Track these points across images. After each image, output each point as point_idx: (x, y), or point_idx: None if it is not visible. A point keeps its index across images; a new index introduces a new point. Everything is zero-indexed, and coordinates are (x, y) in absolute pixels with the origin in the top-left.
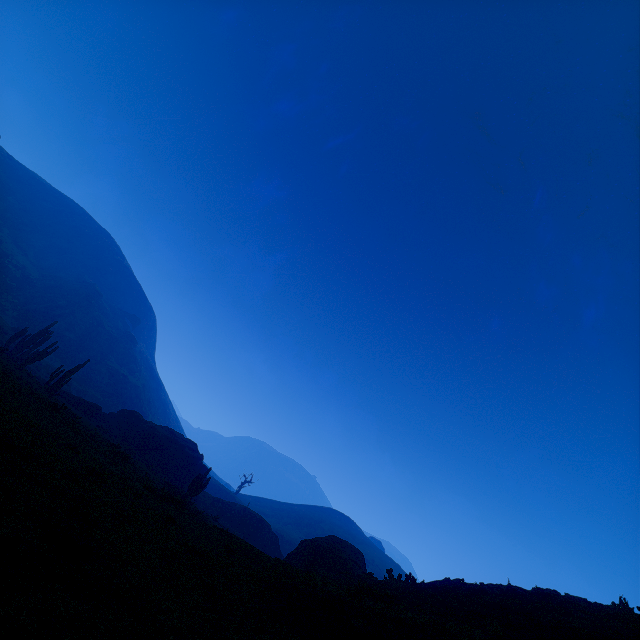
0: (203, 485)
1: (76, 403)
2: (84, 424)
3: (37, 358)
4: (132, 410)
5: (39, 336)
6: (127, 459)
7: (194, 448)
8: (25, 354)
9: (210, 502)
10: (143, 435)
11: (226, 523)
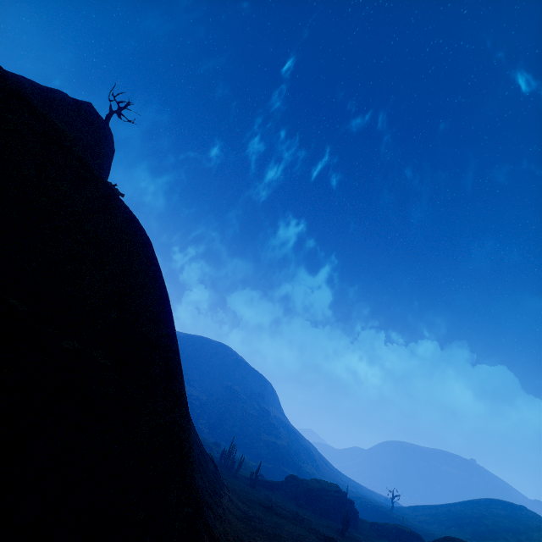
0: (348, 521)
1: (264, 484)
2: (276, 502)
3: (239, 467)
4: (291, 475)
5: (231, 450)
6: (304, 521)
7: (337, 489)
8: (231, 464)
9: (368, 526)
10: (304, 492)
11: (385, 541)
